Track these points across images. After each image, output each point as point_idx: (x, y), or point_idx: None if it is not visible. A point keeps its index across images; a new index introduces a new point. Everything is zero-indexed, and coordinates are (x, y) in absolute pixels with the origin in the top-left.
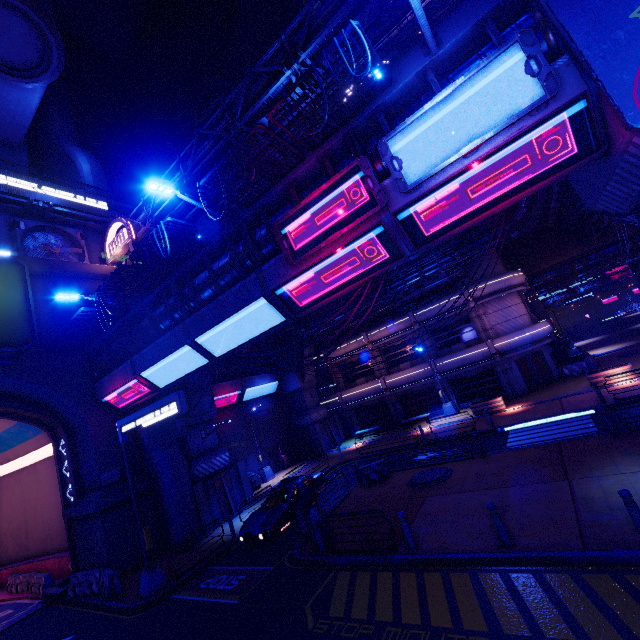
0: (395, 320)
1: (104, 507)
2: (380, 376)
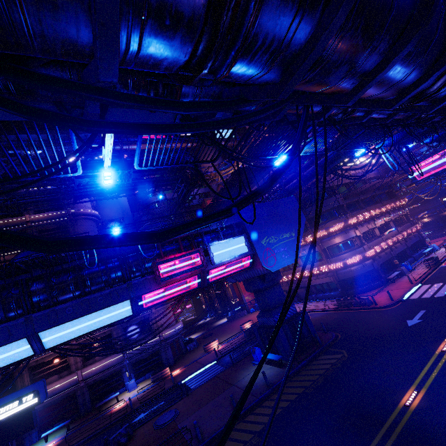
0: None
1: None
2: (76, 370)
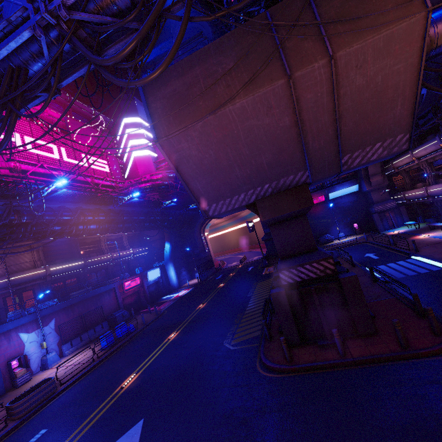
0: (428, 142)
1: (264, 239)
2: (429, 184)
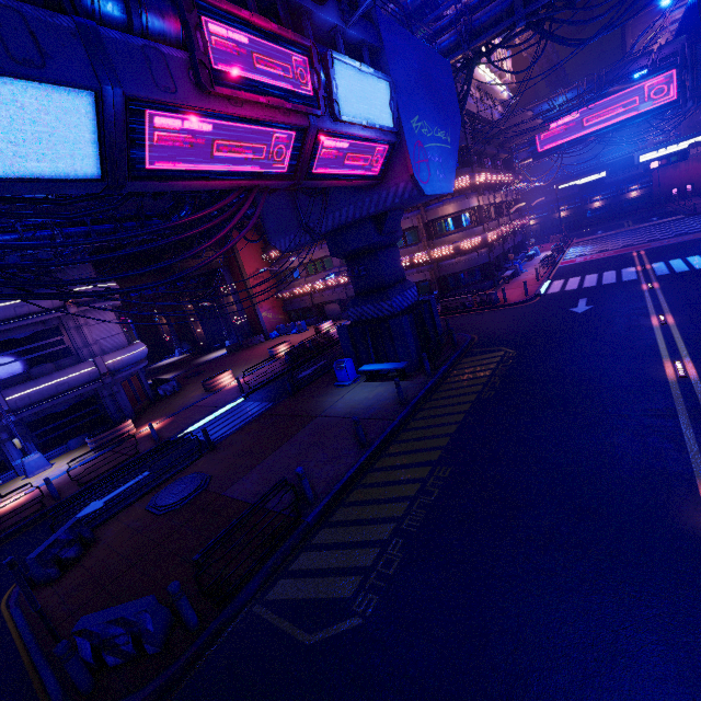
0: None
1: None
2: None
